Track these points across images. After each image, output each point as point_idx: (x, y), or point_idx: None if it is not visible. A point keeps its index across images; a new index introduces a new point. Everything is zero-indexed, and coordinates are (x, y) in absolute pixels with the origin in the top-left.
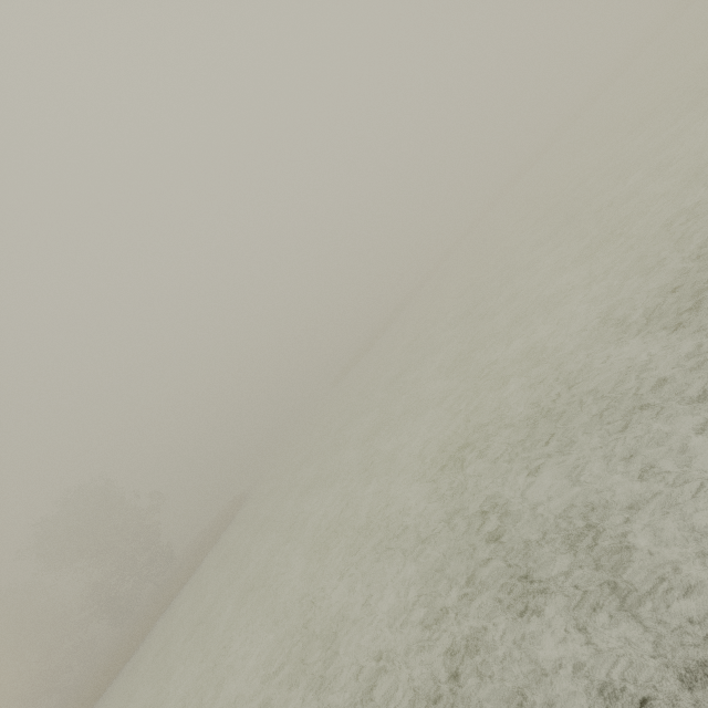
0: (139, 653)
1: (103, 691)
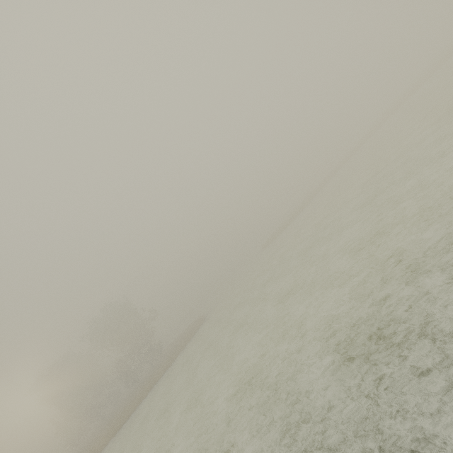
0: (136, 412)
1: (116, 431)
